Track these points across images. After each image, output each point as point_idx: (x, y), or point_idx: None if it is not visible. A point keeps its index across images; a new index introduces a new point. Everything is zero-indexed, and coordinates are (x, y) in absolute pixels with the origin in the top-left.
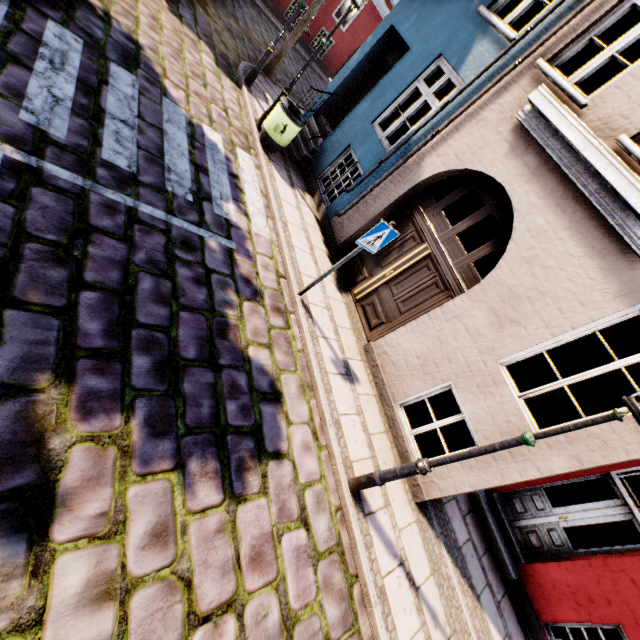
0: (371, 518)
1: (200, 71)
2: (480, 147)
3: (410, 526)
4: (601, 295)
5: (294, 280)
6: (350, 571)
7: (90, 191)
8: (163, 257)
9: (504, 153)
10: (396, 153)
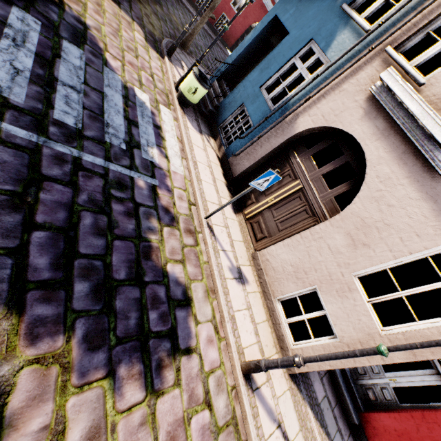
0: (257, 392)
1: (133, 45)
2: (341, 111)
3: (285, 393)
4: (433, 230)
5: (201, 207)
6: (242, 438)
7: (43, 146)
8: (101, 196)
9: (360, 116)
10: (278, 111)
